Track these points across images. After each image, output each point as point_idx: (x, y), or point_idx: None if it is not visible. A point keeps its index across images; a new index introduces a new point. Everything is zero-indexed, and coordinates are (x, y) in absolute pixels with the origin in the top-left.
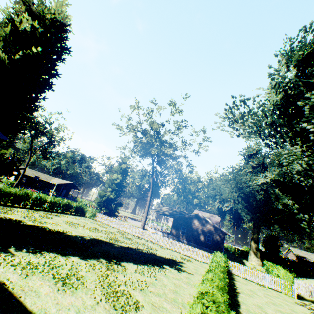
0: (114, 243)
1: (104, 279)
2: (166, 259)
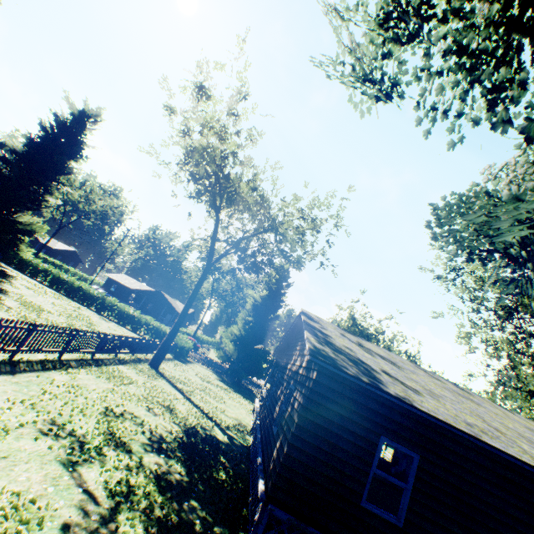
0: (4, 294)
1: None
2: None
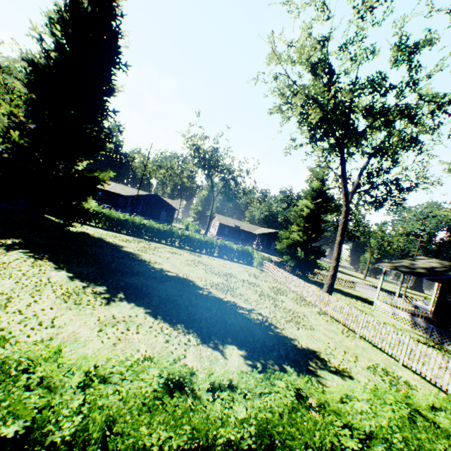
0: (205, 289)
1: (0, 294)
2: (283, 344)
